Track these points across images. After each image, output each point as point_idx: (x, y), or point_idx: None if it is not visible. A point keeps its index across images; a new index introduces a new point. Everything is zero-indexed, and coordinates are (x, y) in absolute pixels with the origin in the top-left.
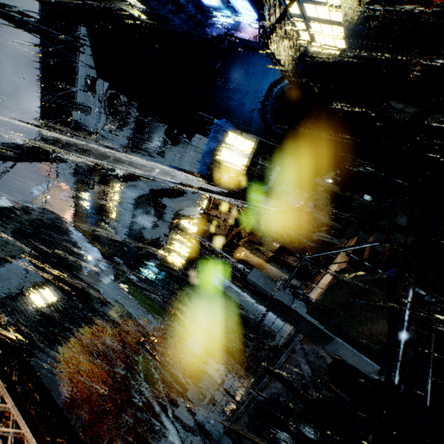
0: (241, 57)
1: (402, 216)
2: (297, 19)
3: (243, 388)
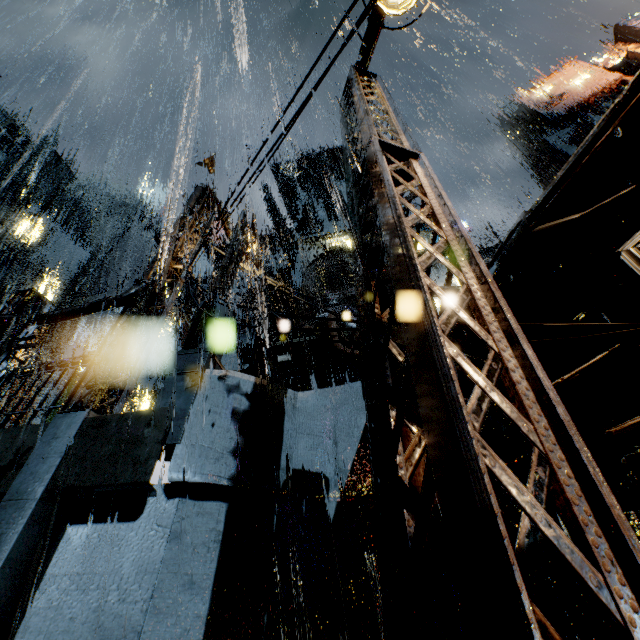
0: None
1: None
2: None
3: None
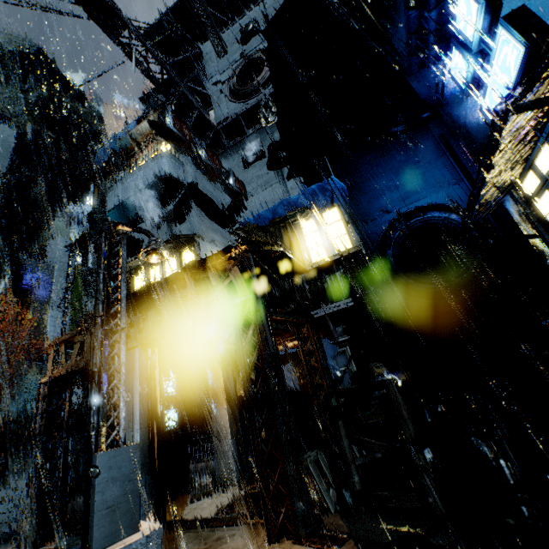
0: (426, 145)
1: None
2: None
3: None
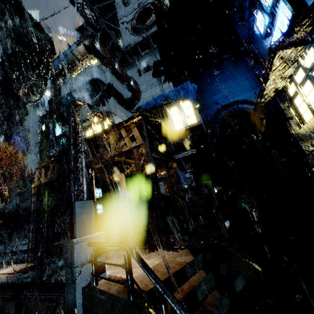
0: (241, 66)
1: (242, 279)
2: (303, 71)
3: (18, 267)
